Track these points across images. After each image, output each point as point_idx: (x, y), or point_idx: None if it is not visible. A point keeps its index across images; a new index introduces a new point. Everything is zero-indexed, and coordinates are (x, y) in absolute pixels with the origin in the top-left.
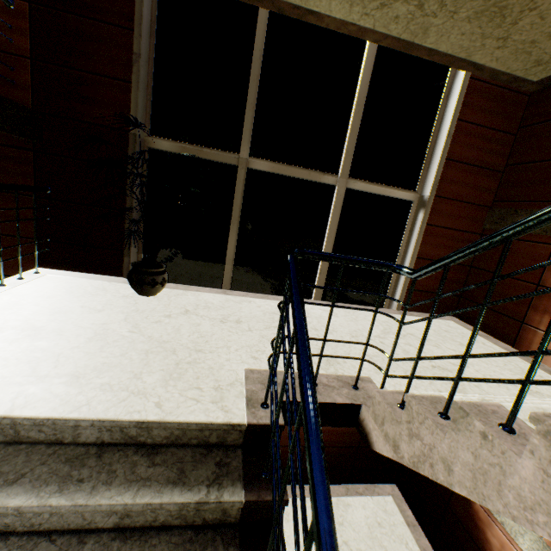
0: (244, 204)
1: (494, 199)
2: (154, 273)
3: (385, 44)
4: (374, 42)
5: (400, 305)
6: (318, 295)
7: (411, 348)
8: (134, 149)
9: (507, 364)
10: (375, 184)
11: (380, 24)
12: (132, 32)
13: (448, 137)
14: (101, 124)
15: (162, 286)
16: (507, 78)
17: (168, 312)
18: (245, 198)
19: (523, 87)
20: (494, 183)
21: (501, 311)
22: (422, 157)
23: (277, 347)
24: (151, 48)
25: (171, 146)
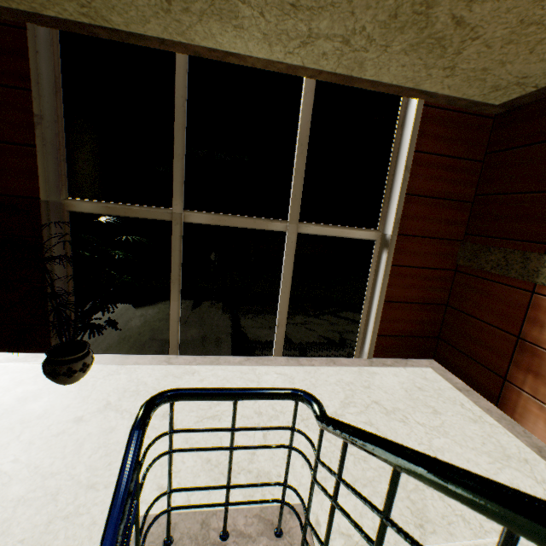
0: (184, 260)
1: (466, 231)
2: (71, 360)
3: (322, 78)
4: (309, 77)
5: (371, 353)
6: (278, 349)
7: (370, 430)
8: (48, 217)
9: (486, 442)
10: (331, 226)
11: (308, 61)
12: (30, 92)
13: (406, 171)
14: (7, 193)
15: (83, 372)
16: (466, 103)
17: (81, 412)
18: (185, 254)
19: (485, 110)
20: (464, 215)
21: (481, 361)
22: (380, 193)
23: (138, 538)
24: (58, 105)
25: (94, 207)
